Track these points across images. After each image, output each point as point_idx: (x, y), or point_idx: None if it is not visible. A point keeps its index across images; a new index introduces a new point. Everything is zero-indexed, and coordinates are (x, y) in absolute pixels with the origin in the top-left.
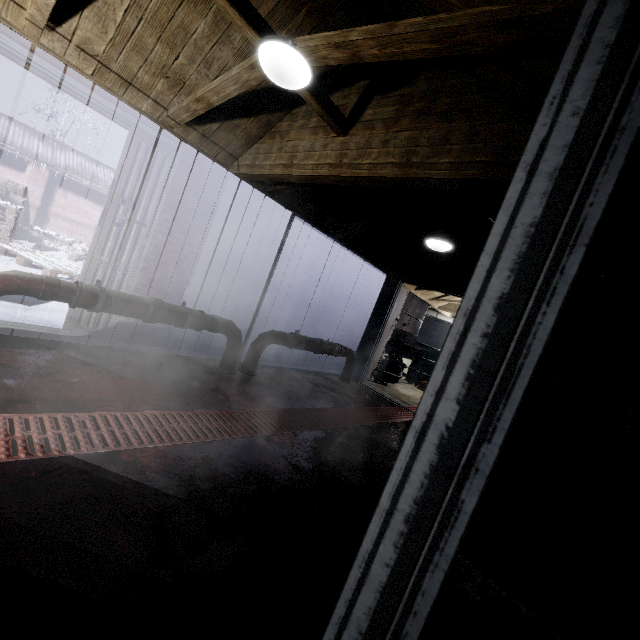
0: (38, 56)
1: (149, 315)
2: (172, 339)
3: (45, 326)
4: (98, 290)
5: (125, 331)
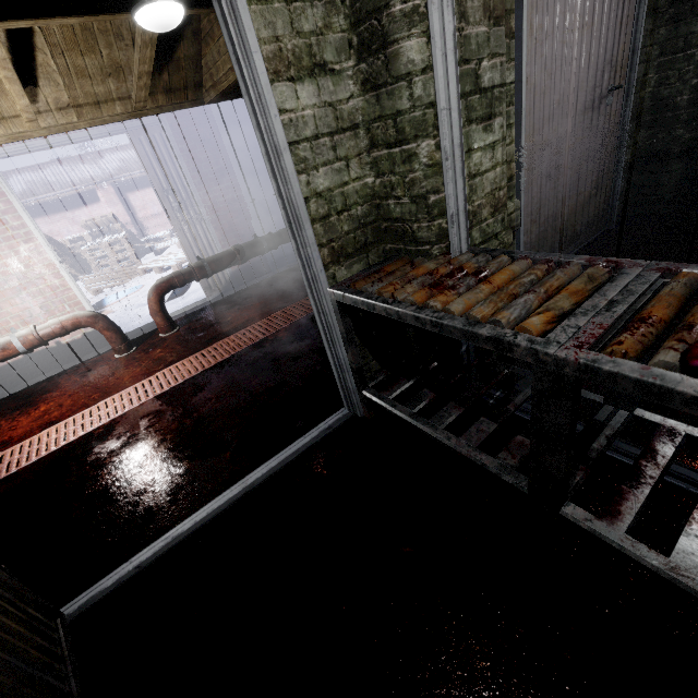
0: (49, 137)
1: (239, 259)
2: (270, 264)
3: (198, 301)
4: (201, 263)
5: (239, 277)
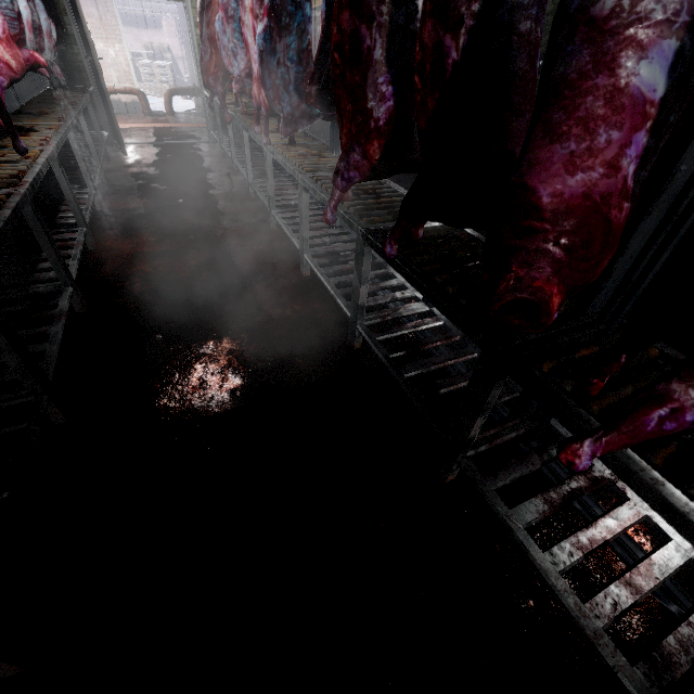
0: None
1: None
2: None
3: (191, 112)
4: (194, 88)
5: None
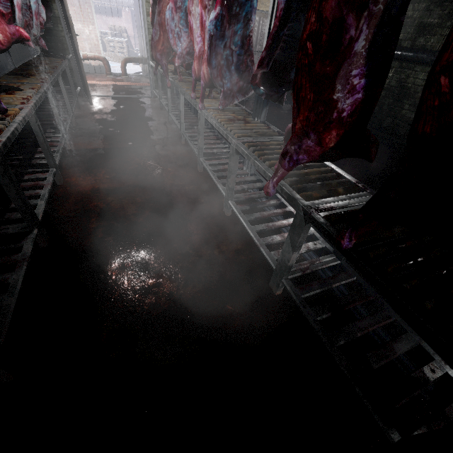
0: None
1: None
2: None
3: (139, 74)
4: (142, 58)
5: None
